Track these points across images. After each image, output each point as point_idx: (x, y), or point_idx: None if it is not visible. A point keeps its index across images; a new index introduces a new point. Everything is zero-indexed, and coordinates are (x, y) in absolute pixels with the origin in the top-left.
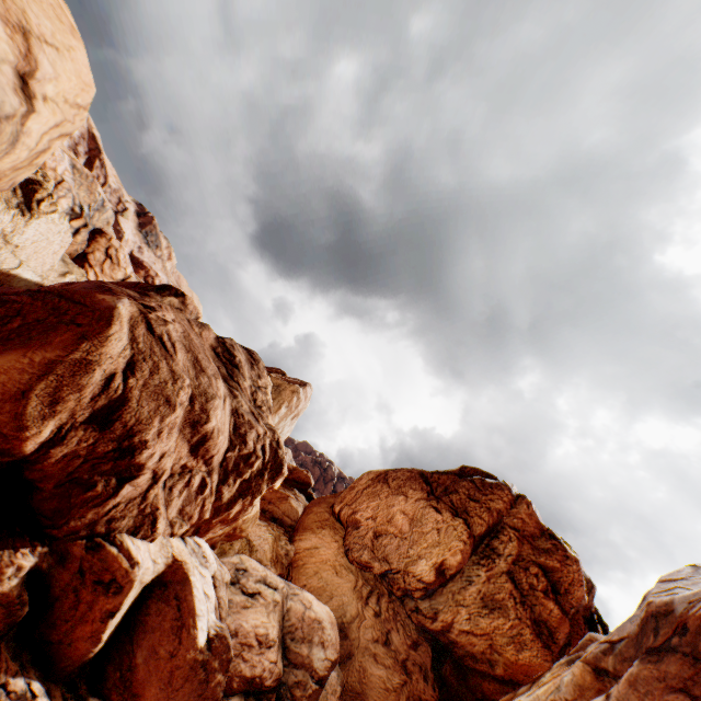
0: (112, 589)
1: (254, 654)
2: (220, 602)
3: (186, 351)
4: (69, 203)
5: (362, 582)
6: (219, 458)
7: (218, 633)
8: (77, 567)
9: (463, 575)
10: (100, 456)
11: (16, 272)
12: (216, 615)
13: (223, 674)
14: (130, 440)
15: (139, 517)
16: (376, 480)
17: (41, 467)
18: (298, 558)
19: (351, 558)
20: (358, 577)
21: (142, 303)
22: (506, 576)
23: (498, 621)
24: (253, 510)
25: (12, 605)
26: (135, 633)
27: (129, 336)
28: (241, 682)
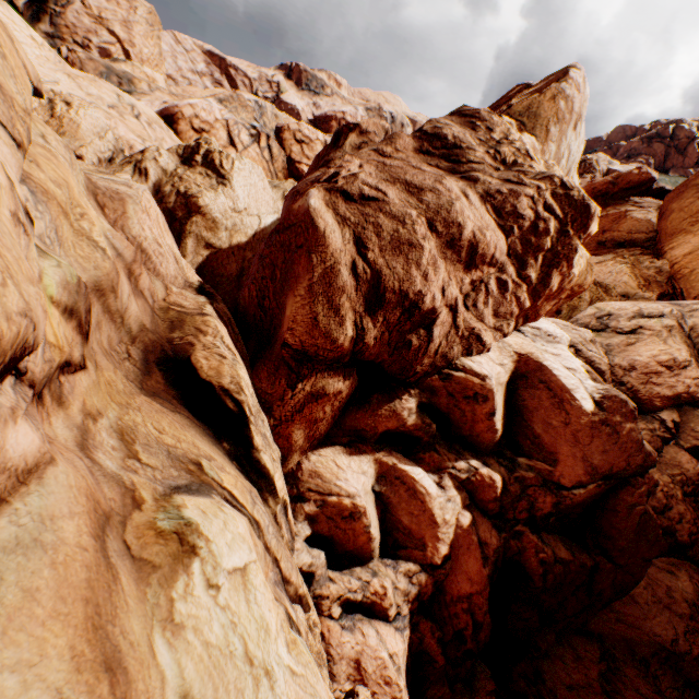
0: (479, 400)
1: (665, 378)
2: (593, 361)
3: (391, 185)
4: (245, 134)
5: None
6: (501, 252)
7: (603, 396)
8: (445, 393)
9: None
10: (395, 324)
11: (263, 225)
12: (592, 377)
13: (631, 422)
14: (407, 300)
15: (463, 342)
16: None
17: (368, 352)
18: (677, 269)
19: None
20: None
21: (325, 181)
22: None
23: None
24: (581, 264)
25: (423, 428)
26: (522, 415)
27: (338, 221)
28: (663, 401)
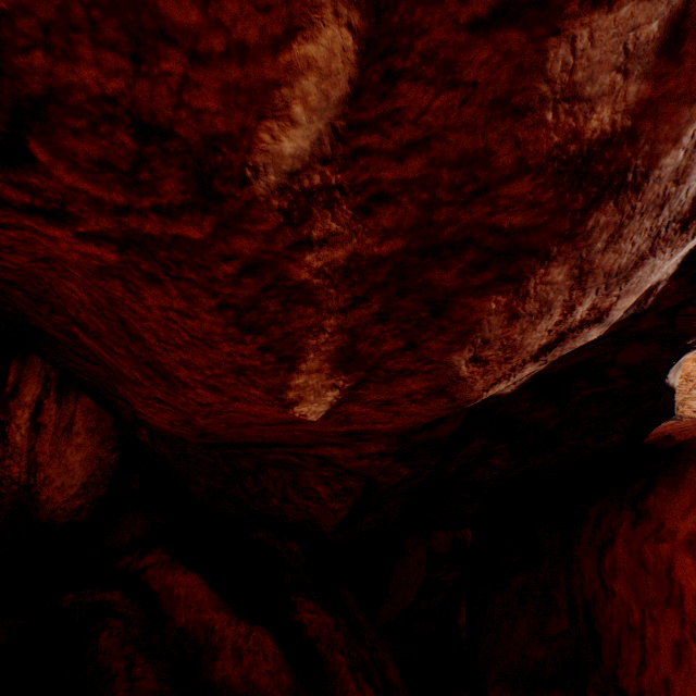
0: None
1: None
2: None
3: None
4: None
5: None
6: None
7: None
8: None
9: None
10: None
11: None
12: None
13: None
14: None
15: None
16: None
17: None
18: None
19: None
20: None
21: None
22: None
23: None
24: None
25: None
26: None
27: None
28: None
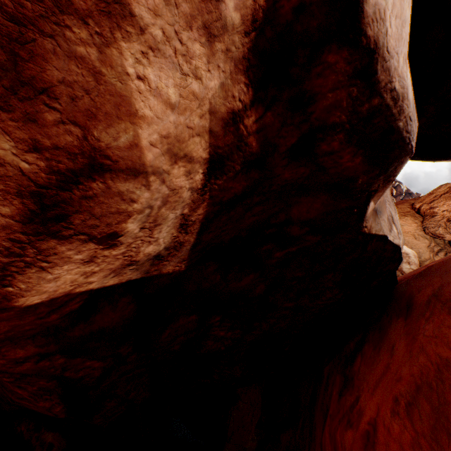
0: None
1: None
2: None
3: None
4: None
5: (433, 244)
6: None
7: None
8: None
9: None
10: None
11: None
12: None
13: None
14: None
15: None
16: None
17: None
18: None
19: (426, 232)
20: (431, 242)
21: None
22: None
23: None
24: None
25: None
26: None
27: None
28: None
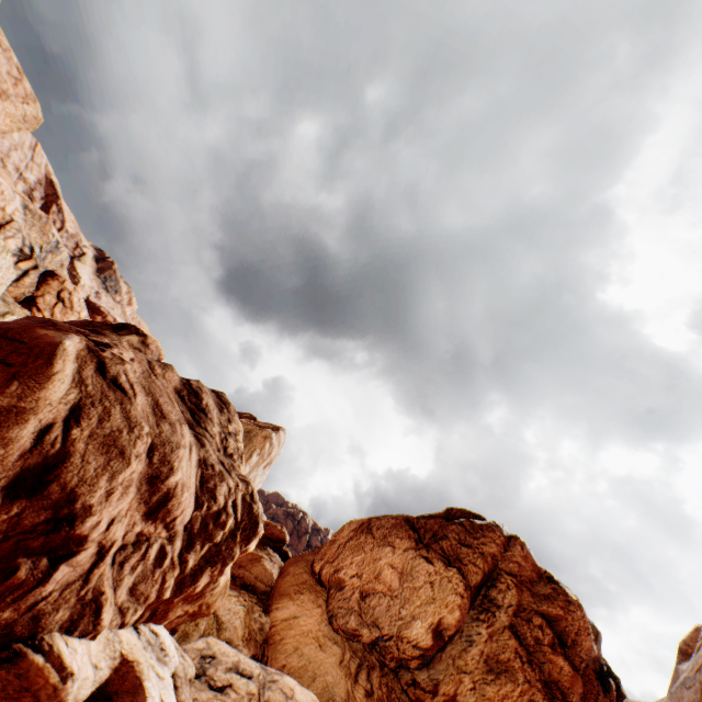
0: None
1: None
2: None
3: (146, 393)
4: (18, 243)
5: (349, 654)
6: (183, 519)
7: None
8: None
9: (463, 635)
10: (26, 530)
11: None
12: None
13: None
14: (70, 506)
15: (77, 607)
16: (359, 530)
17: None
18: (274, 631)
19: (335, 626)
20: (345, 649)
21: (94, 340)
22: (509, 631)
23: (507, 687)
24: (223, 580)
25: None
26: None
27: (75, 378)
28: None
